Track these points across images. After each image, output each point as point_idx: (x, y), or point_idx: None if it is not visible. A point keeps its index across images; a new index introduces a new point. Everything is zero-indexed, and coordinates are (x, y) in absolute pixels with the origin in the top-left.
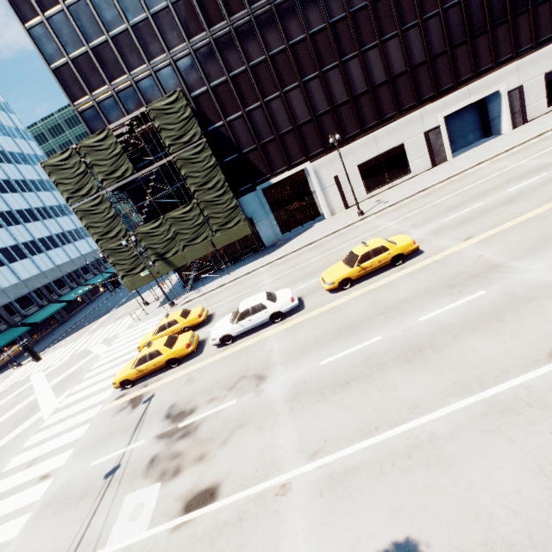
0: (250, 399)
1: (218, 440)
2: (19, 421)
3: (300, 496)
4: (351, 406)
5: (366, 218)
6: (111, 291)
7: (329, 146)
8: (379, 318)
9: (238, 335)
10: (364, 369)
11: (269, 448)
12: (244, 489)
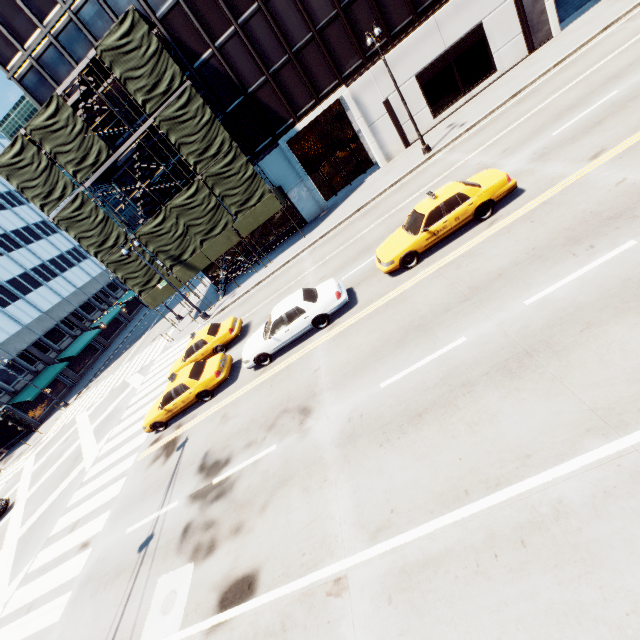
0: (293, 444)
1: (256, 504)
2: (65, 473)
3: (360, 600)
4: (427, 454)
5: (436, 155)
6: (147, 306)
7: (369, 53)
8: (462, 308)
9: (276, 352)
10: (443, 392)
11: (318, 518)
12: (288, 581)
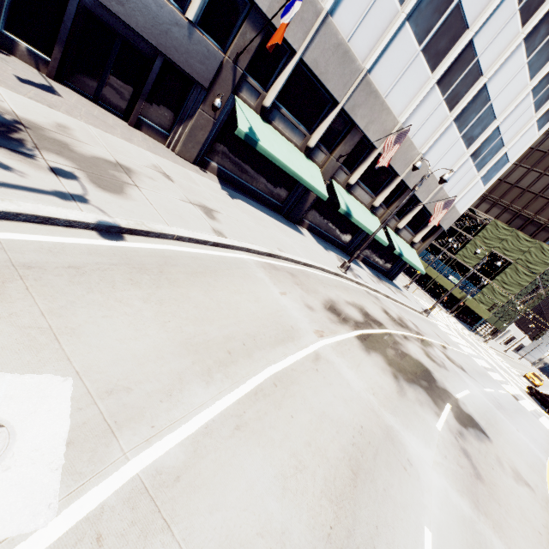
0: None
1: None
2: None
3: None
4: None
5: (509, 357)
6: None
7: None
8: None
9: None
10: None
11: None
12: None
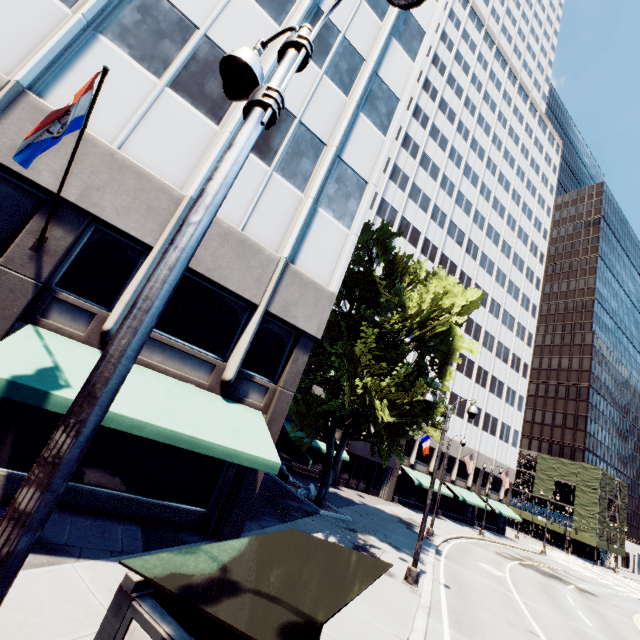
0: None
1: None
2: None
3: None
4: None
5: None
6: None
7: None
8: None
9: None
10: None
11: None
12: None
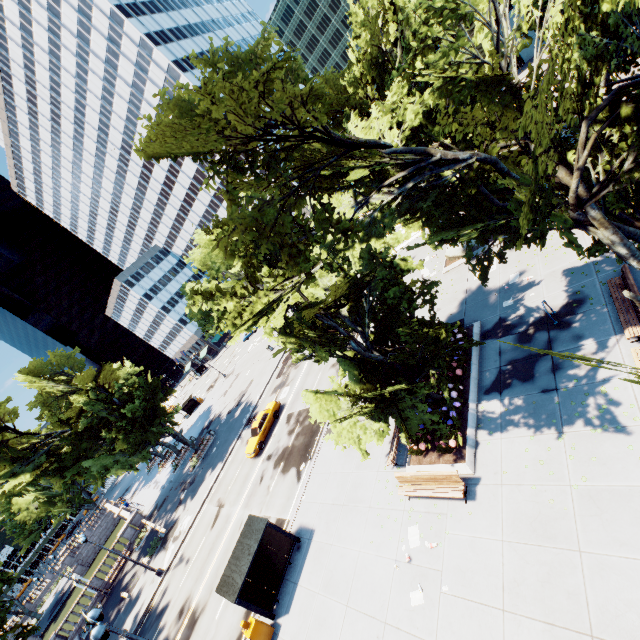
0: None
1: None
2: None
3: None
4: None
5: None
6: None
7: None
8: None
9: None
10: None
11: None
12: None
